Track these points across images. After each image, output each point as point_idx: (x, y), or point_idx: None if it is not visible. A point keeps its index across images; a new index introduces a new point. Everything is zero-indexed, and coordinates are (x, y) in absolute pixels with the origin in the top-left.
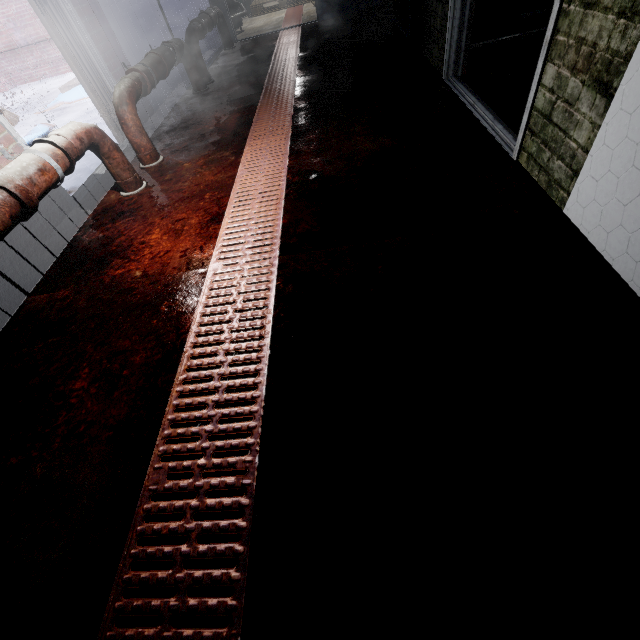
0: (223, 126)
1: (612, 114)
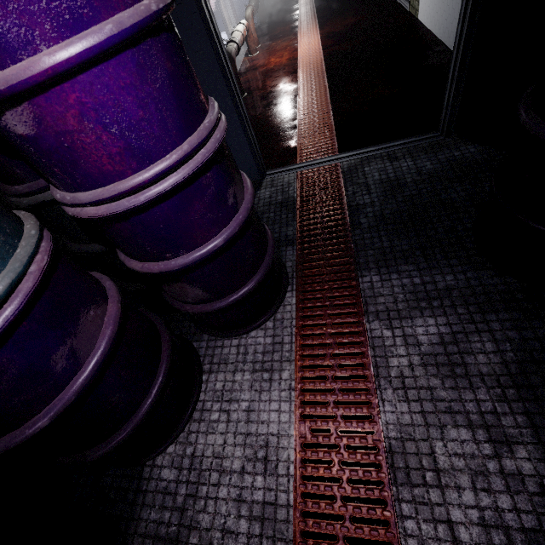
0: (284, 31)
1: None
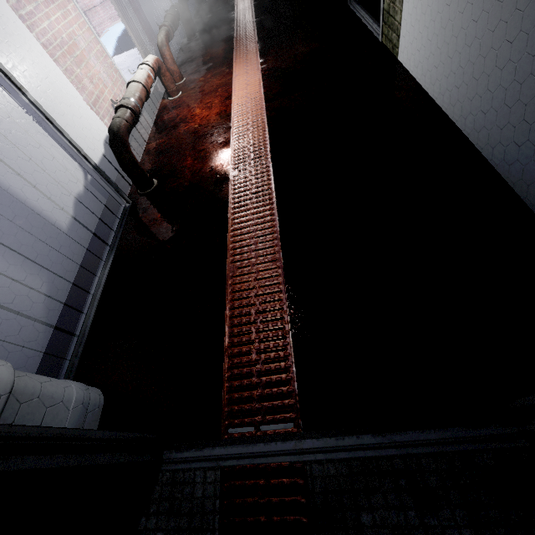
0: (216, 55)
1: (404, 4)
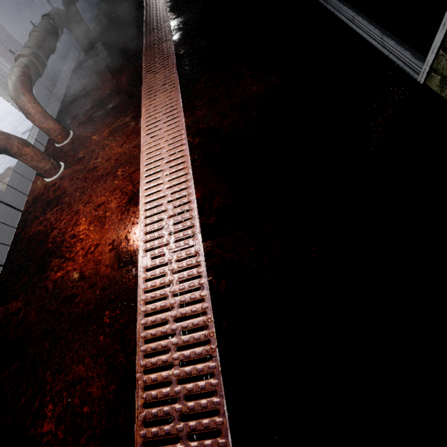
0: (117, 88)
1: None
